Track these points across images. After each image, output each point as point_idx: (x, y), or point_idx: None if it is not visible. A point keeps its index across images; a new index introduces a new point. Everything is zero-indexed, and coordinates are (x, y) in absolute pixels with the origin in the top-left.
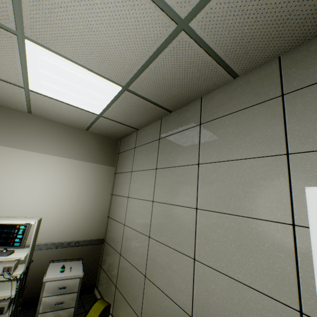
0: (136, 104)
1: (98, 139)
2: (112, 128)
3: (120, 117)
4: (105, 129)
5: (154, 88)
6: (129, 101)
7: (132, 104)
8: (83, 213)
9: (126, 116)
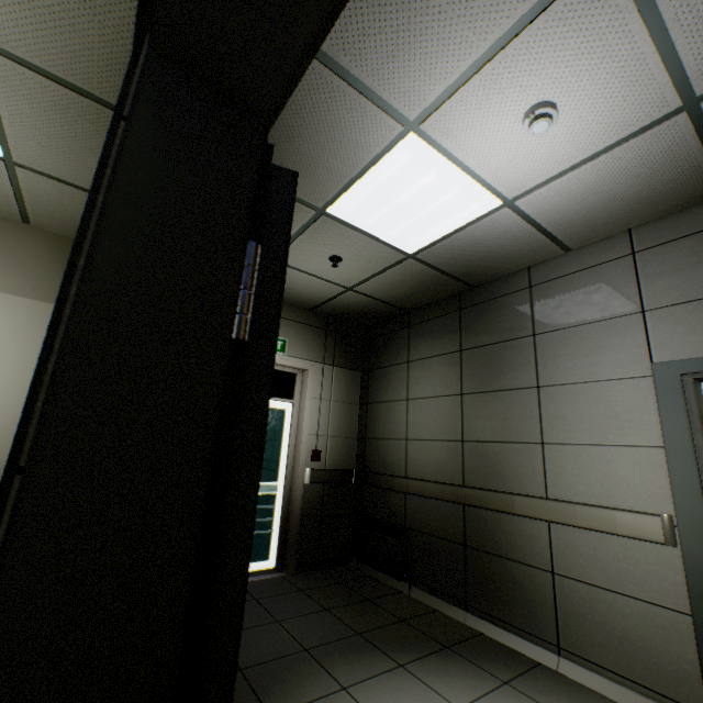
0: (50, 102)
1: (65, 248)
2: (74, 208)
3: (58, 163)
4: (63, 213)
5: (39, 30)
6: (26, 94)
7: (40, 104)
8: (8, 418)
9: (65, 156)
